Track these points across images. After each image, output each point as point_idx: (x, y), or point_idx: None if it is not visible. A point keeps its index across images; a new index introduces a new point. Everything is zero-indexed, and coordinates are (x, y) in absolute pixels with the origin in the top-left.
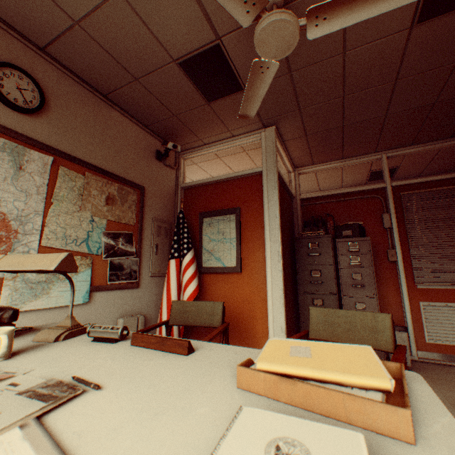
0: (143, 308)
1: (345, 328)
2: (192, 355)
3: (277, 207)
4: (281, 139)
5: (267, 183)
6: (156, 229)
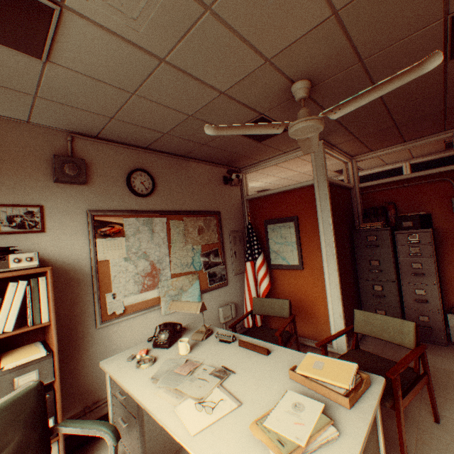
0: (232, 298)
1: (379, 328)
2: (269, 355)
3: (329, 217)
4: (331, 145)
5: (319, 194)
6: (232, 240)
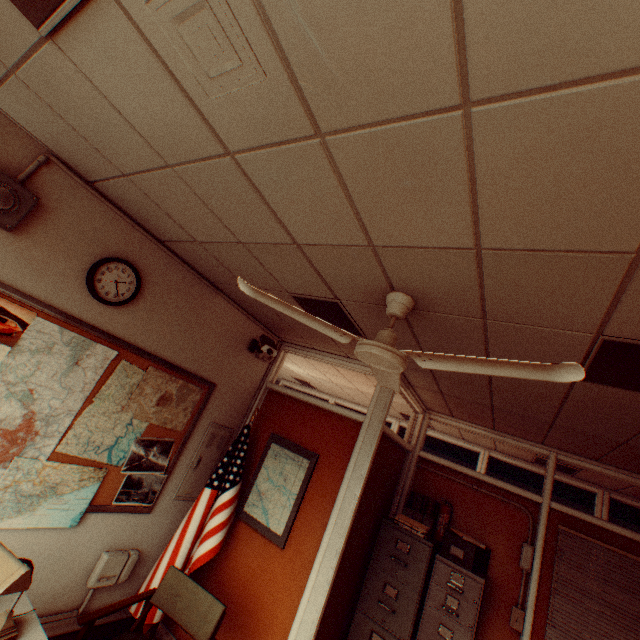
0: (144, 541)
1: None
2: None
3: (360, 485)
4: (409, 382)
5: (362, 442)
6: (208, 436)
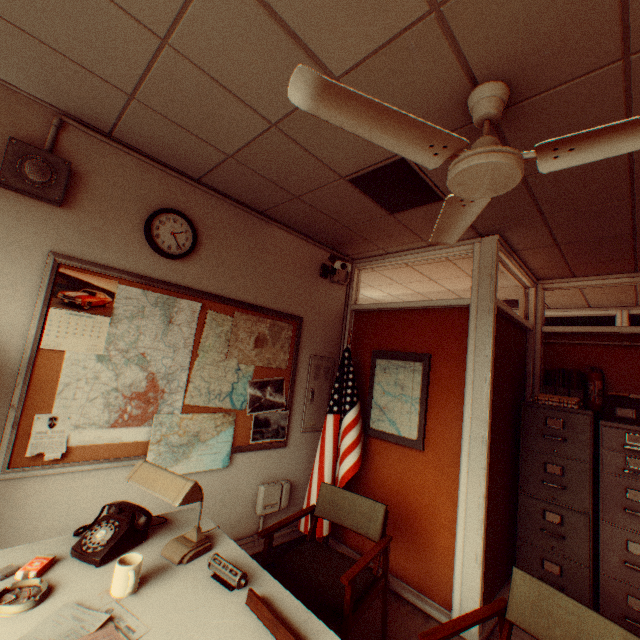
0: (289, 472)
1: (568, 632)
2: None
3: (488, 367)
4: (510, 248)
5: (476, 325)
6: (313, 370)
